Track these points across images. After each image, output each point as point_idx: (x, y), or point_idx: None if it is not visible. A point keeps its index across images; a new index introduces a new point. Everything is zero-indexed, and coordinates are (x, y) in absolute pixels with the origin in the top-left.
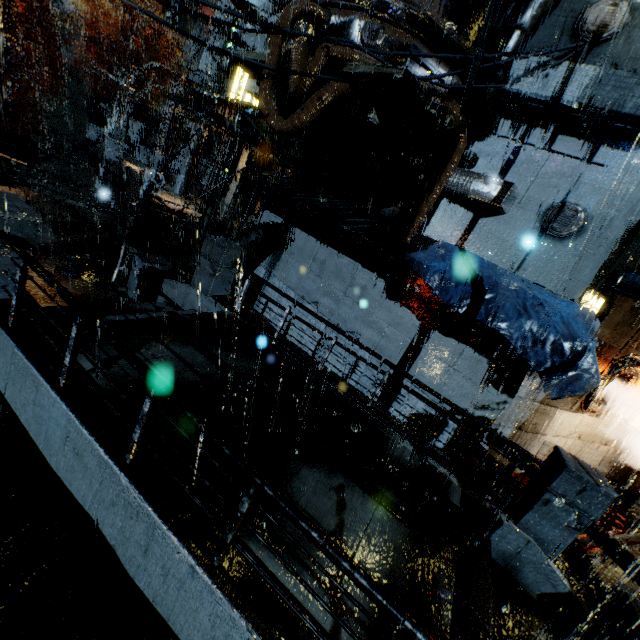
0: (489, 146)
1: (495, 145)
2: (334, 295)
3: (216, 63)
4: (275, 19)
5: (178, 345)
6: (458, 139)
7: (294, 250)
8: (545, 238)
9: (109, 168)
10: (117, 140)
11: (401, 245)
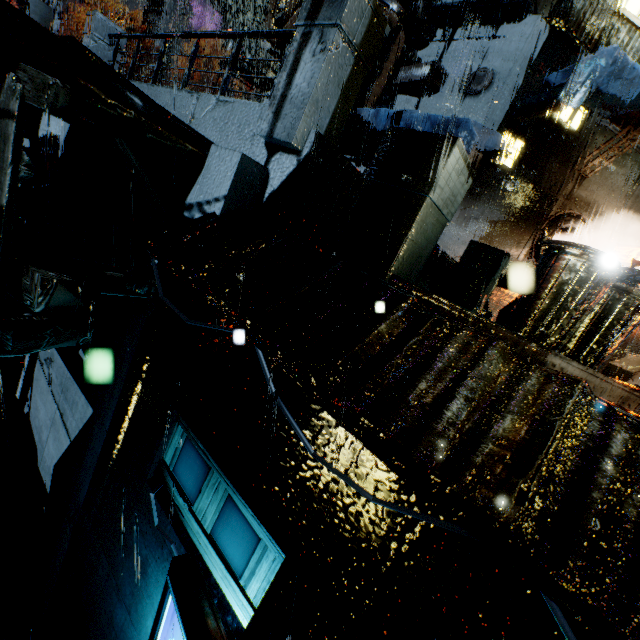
0: (428, 50)
1: (432, 48)
2: None
3: None
4: None
5: None
6: (396, 36)
7: None
8: (467, 98)
9: None
10: None
11: (359, 114)
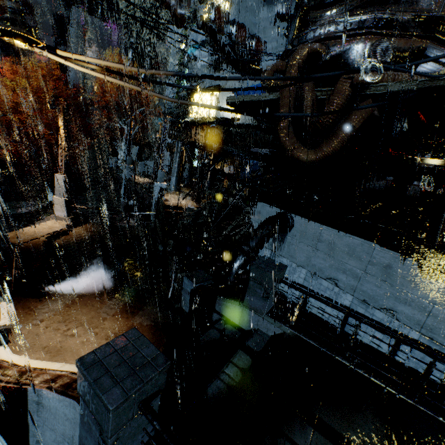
0: None
1: None
2: (352, 272)
3: (175, 95)
4: (215, 58)
5: (298, 432)
6: None
7: (295, 233)
8: None
9: (128, 184)
10: (129, 165)
11: None
